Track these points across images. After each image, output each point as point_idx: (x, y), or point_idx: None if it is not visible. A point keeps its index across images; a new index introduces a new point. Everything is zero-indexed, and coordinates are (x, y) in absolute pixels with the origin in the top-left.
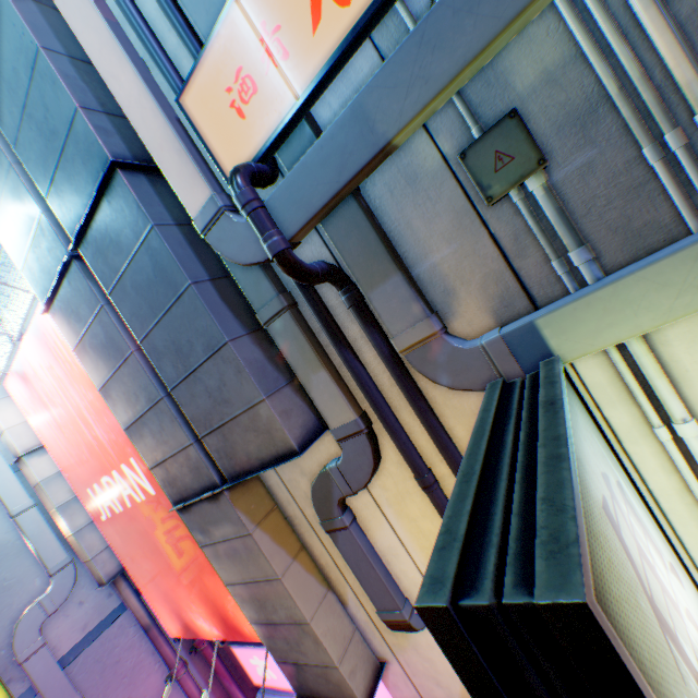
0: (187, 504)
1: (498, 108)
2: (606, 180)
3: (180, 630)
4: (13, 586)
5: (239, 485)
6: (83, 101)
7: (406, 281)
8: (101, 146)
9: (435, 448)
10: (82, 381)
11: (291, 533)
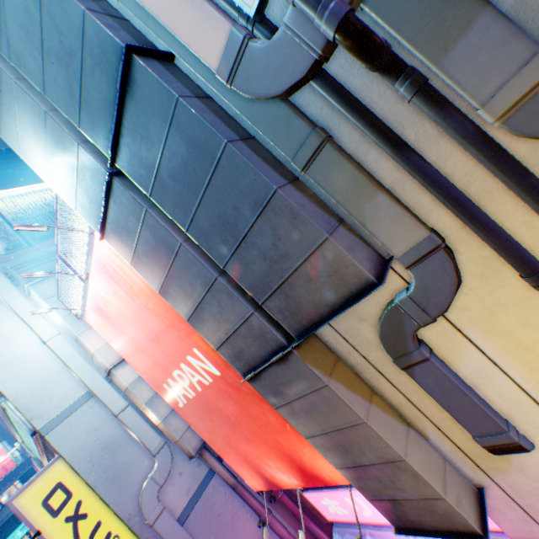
0: (256, 372)
1: None
2: None
3: (261, 485)
4: (130, 467)
5: (302, 344)
6: (87, 6)
7: (500, 15)
8: (113, 39)
9: (536, 242)
10: (140, 294)
11: (359, 380)
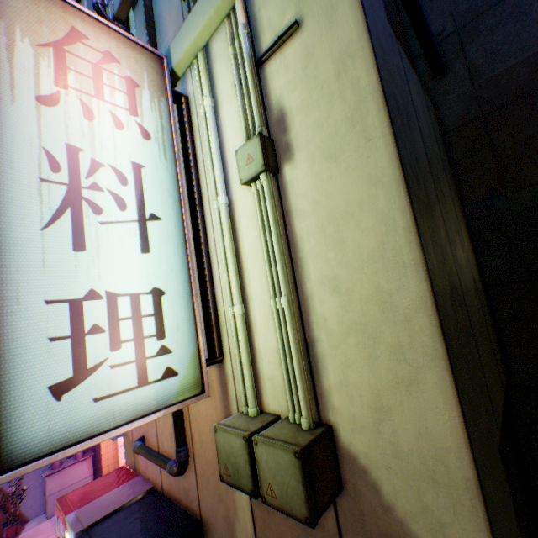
0: None
1: None
2: None
3: None
4: None
5: None
6: None
7: (147, 37)
8: None
9: None
10: None
11: None
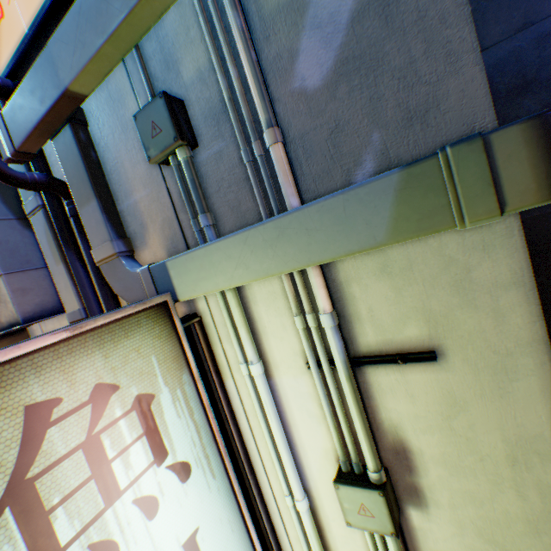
0: None
1: (175, 89)
2: (230, 168)
3: None
4: None
5: (5, 341)
6: None
7: (100, 207)
8: None
9: None
10: None
11: None
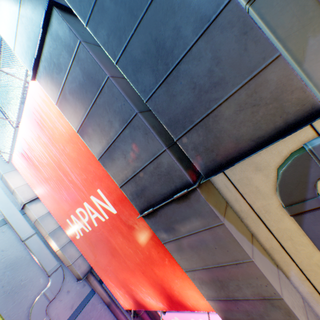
0: (155, 208)
1: None
2: None
3: (131, 305)
4: (27, 284)
5: (202, 186)
6: None
7: None
8: None
9: None
10: (60, 140)
11: (242, 225)
